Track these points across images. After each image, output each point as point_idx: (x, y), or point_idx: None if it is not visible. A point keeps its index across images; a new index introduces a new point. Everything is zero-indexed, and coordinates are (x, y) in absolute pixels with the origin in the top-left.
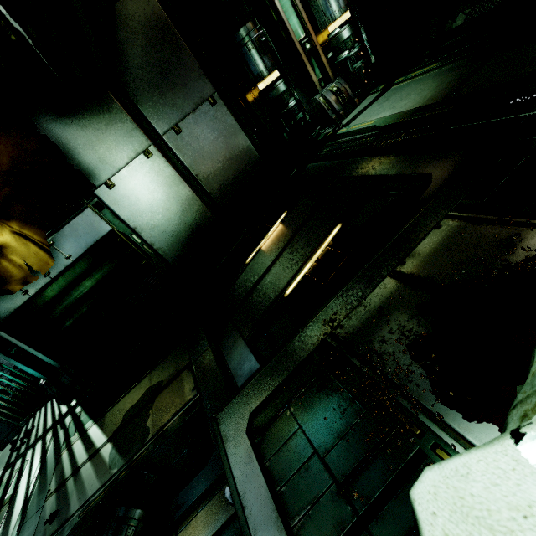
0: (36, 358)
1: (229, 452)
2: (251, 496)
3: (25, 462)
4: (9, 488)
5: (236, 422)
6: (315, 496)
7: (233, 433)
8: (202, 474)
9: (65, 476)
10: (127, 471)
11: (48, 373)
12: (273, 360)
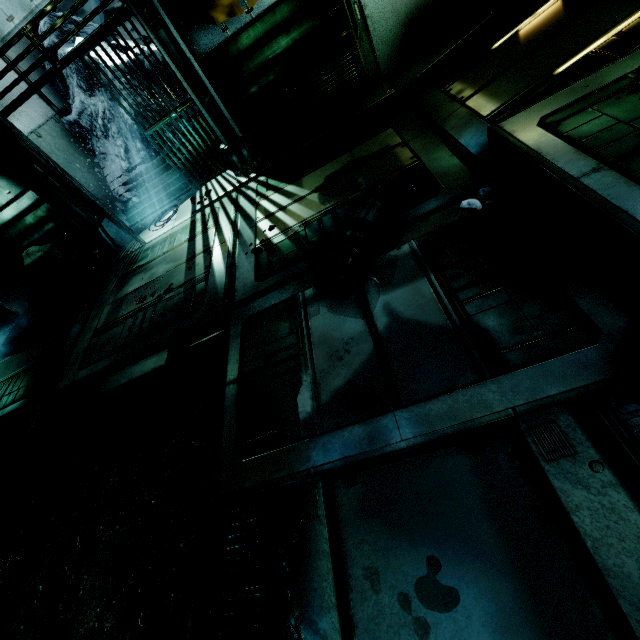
0: (222, 118)
1: (518, 137)
2: (547, 148)
3: (216, 208)
4: (208, 221)
5: (524, 123)
6: (617, 138)
7: (521, 128)
8: (431, 201)
9: (272, 211)
10: (344, 205)
11: (228, 141)
12: (570, 87)
